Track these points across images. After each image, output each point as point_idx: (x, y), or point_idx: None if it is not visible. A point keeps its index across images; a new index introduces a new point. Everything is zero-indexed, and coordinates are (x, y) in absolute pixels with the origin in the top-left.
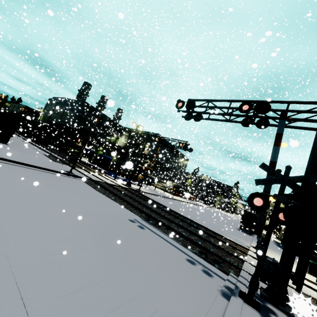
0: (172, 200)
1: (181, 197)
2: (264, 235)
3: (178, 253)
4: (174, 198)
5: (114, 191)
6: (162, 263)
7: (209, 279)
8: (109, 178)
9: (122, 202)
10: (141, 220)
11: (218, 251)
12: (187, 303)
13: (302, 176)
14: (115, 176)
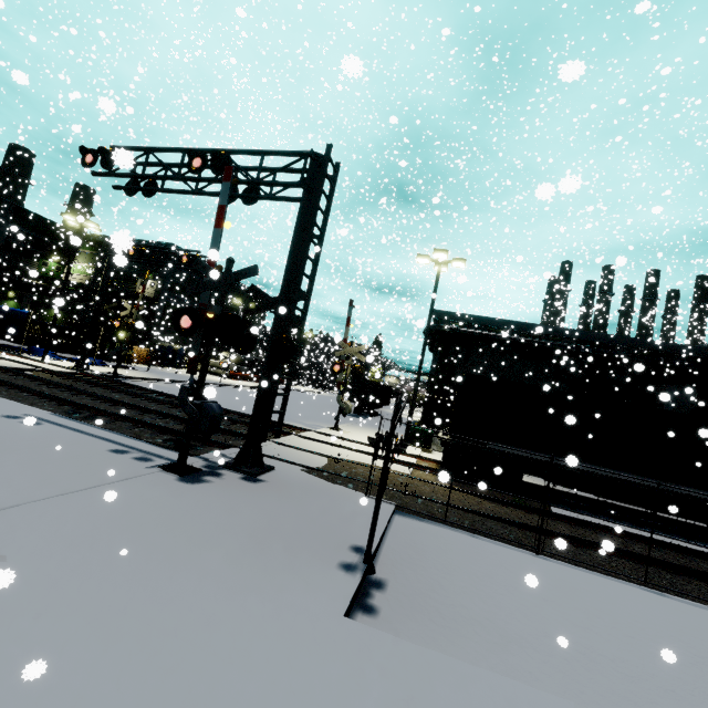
0: (216, 387)
1: (252, 381)
2: (345, 403)
3: (100, 445)
4: (223, 384)
5: (10, 379)
6: (27, 456)
7: (137, 464)
8: (20, 359)
9: (16, 394)
10: (49, 414)
11: (223, 437)
12: (25, 486)
13: (240, 271)
14: (43, 352)
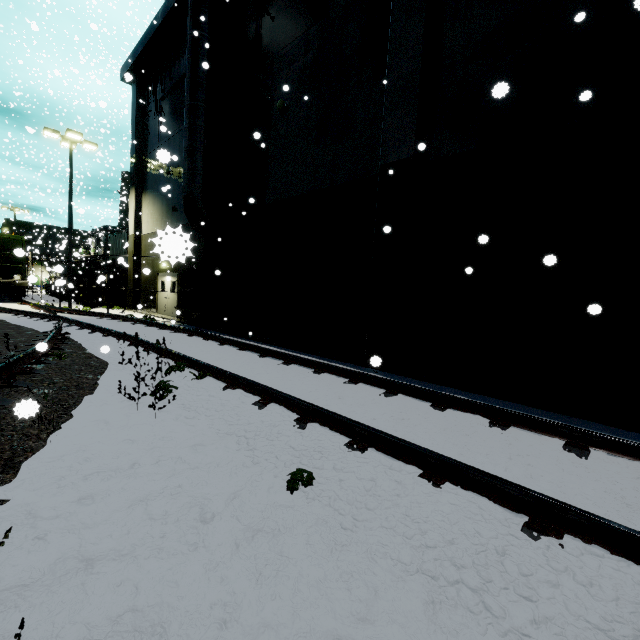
0: None
1: None
2: None
3: None
4: None
5: None
6: None
7: None
8: None
9: None
10: None
11: None
12: None
13: None
14: None
